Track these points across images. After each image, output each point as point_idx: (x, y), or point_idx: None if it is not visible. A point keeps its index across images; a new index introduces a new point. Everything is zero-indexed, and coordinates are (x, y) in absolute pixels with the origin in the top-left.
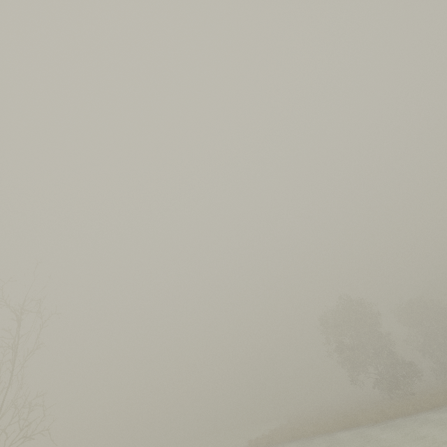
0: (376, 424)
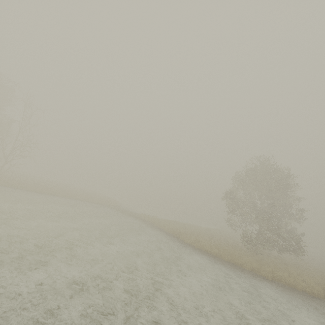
0: (178, 241)
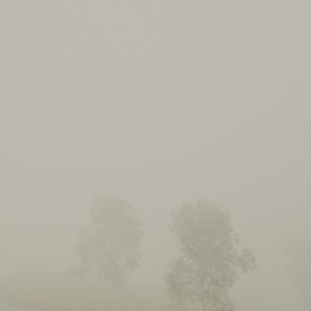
0: None
